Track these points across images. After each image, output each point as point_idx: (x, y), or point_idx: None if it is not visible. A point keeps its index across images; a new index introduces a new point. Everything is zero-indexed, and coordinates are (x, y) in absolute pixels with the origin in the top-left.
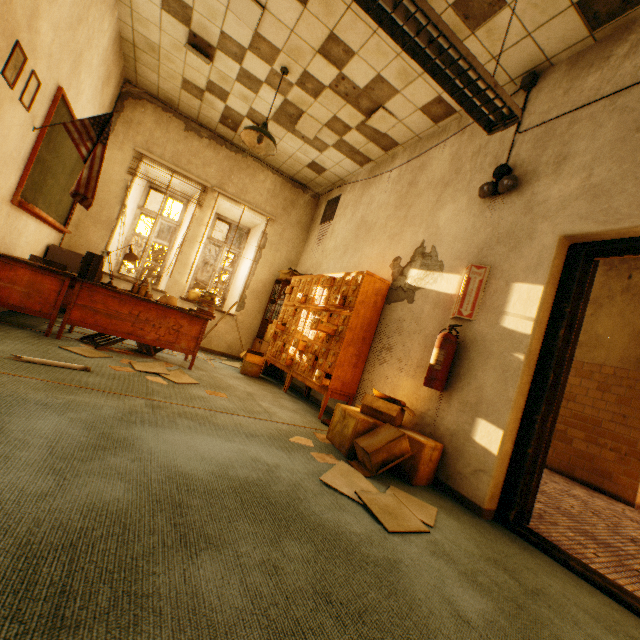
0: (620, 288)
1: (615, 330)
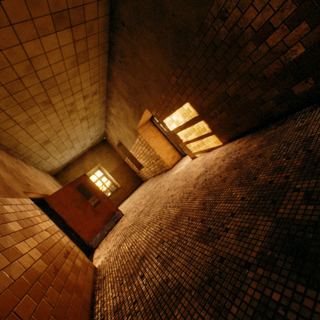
0: (115, 118)
1: (127, 130)
